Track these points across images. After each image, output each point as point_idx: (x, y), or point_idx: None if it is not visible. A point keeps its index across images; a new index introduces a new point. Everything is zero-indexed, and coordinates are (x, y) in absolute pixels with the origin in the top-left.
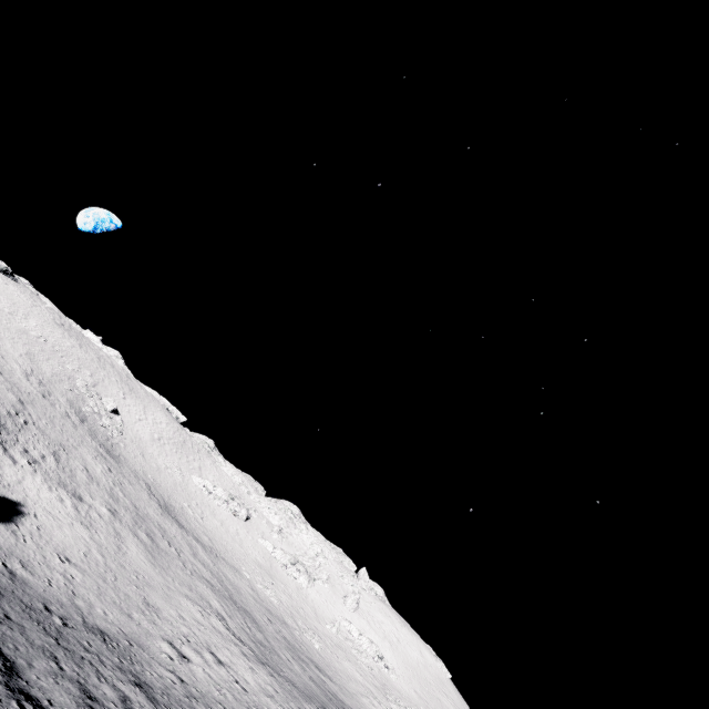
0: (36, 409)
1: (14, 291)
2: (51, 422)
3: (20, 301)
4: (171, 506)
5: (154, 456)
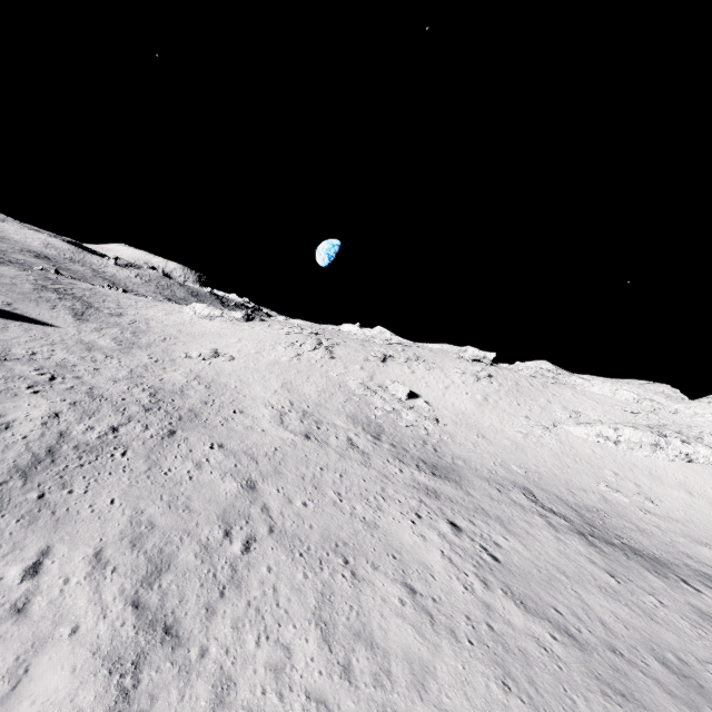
0: (282, 480)
1: (260, 330)
2: (315, 490)
3: (266, 336)
4: (589, 512)
5: (496, 429)
